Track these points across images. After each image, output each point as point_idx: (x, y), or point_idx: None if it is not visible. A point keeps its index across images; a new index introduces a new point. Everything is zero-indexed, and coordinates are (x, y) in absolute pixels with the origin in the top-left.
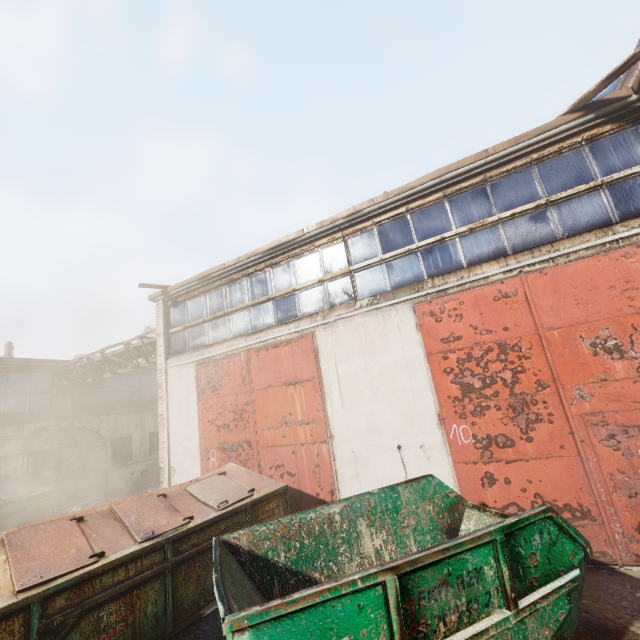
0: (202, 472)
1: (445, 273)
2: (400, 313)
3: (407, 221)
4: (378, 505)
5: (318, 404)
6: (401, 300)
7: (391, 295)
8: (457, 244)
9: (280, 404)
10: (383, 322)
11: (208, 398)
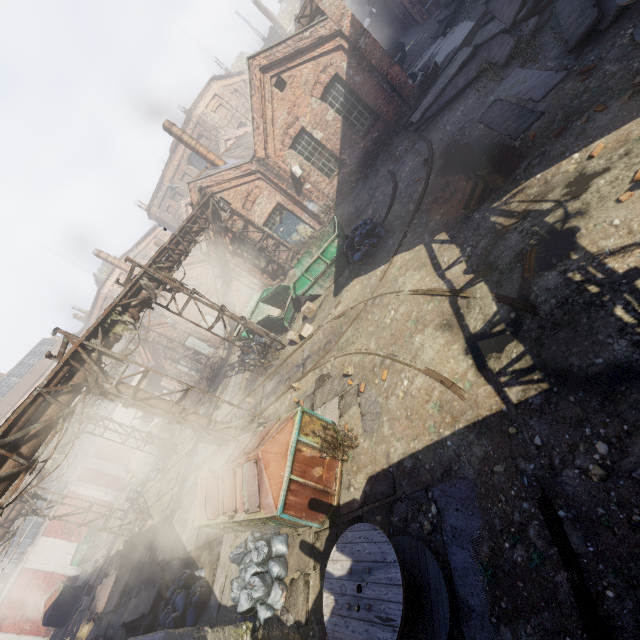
0: (28, 633)
1: (42, 525)
2: (41, 539)
3: (21, 527)
4: (78, 549)
5: (43, 573)
6: (39, 538)
7: (35, 539)
8: (38, 519)
9: (33, 587)
10: (40, 545)
11: (5, 624)
